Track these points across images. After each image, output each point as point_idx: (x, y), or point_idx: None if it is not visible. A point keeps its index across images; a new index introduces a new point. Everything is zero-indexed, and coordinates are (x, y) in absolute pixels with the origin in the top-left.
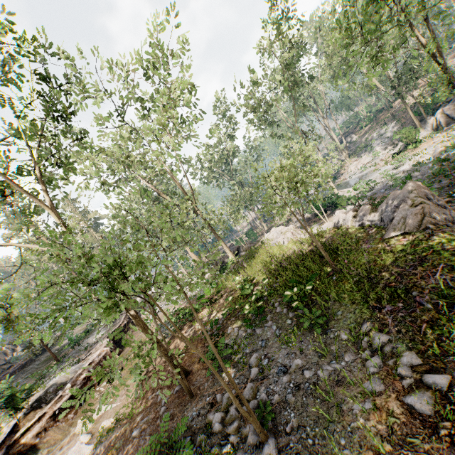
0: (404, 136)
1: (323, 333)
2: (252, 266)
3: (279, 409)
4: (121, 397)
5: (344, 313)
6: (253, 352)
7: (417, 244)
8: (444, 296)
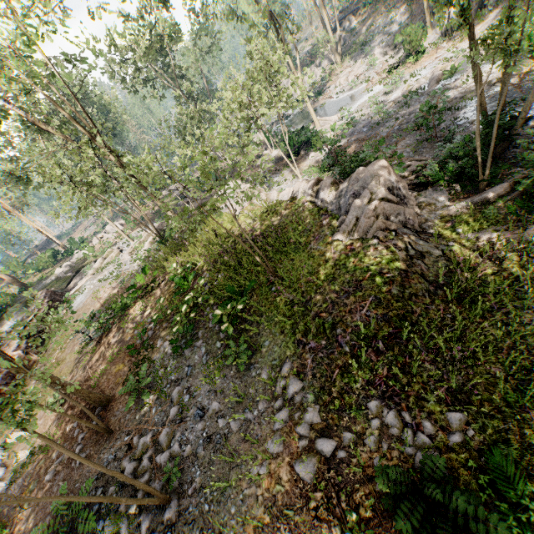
0: (407, 40)
1: (247, 368)
2: (196, 243)
3: (189, 463)
4: (39, 421)
5: (271, 345)
6: (178, 381)
7: (360, 259)
8: (364, 337)
